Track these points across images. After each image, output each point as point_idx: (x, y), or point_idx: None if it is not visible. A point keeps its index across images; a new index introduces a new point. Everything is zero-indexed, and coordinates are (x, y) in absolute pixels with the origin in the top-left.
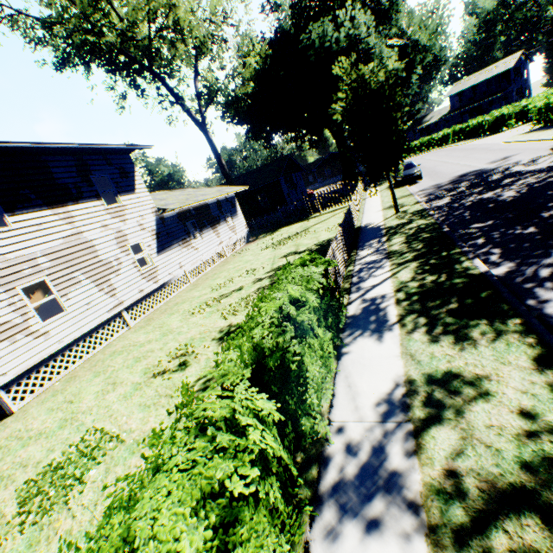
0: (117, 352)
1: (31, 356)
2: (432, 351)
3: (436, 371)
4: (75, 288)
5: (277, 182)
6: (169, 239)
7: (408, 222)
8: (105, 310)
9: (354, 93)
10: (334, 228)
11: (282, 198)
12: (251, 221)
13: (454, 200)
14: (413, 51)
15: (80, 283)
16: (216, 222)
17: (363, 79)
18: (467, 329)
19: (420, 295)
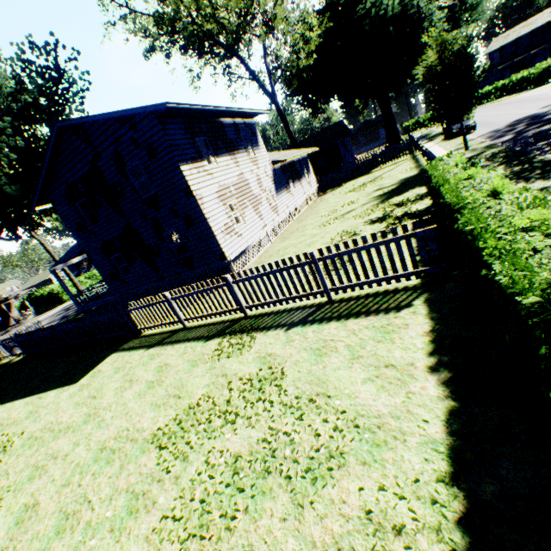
0: (281, 249)
1: (238, 247)
2: (531, 185)
3: (536, 189)
4: (246, 210)
5: (336, 145)
6: (279, 186)
7: (481, 153)
8: (260, 228)
9: (437, 56)
10: (408, 171)
11: (340, 159)
12: (316, 180)
13: (515, 135)
14: (459, 10)
15: (248, 208)
16: (300, 177)
17: (445, 43)
18: (550, 176)
19: (513, 174)
